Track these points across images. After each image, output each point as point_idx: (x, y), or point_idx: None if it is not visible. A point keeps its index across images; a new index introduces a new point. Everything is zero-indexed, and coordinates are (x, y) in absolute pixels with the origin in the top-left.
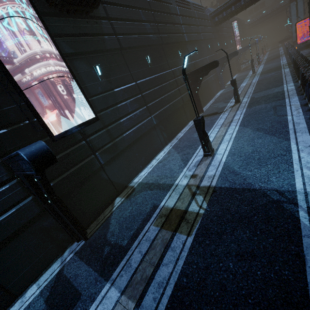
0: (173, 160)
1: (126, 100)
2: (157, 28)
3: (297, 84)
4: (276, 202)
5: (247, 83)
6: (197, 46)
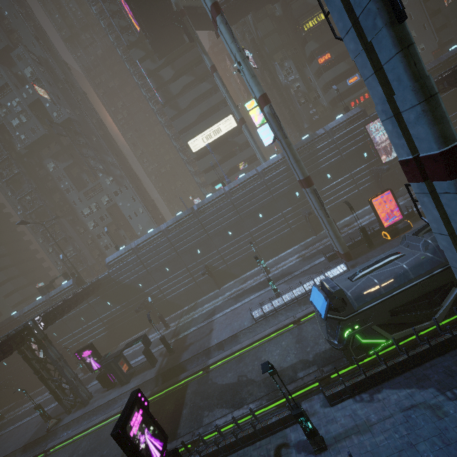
0: None
1: None
2: None
3: None
4: None
5: None
6: None
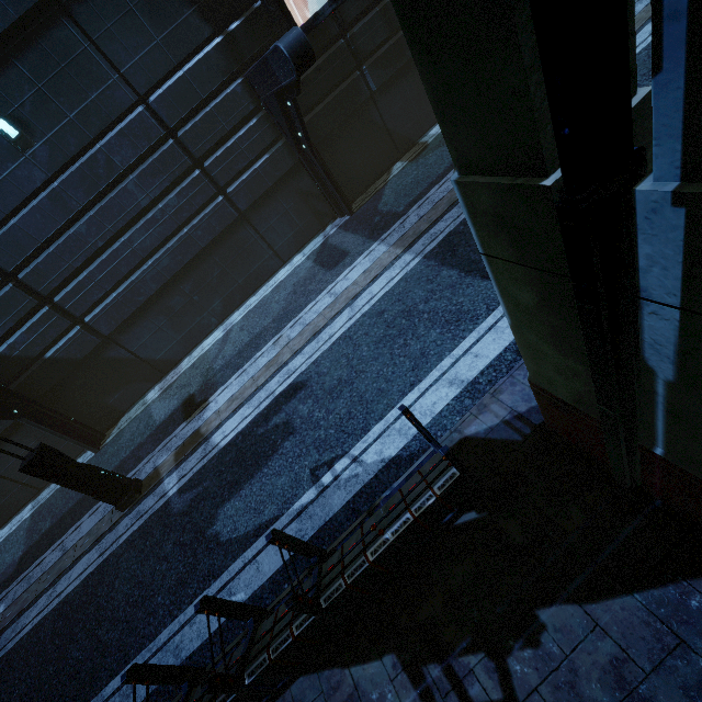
0: None
1: None
2: None
3: None
4: None
5: None
6: None
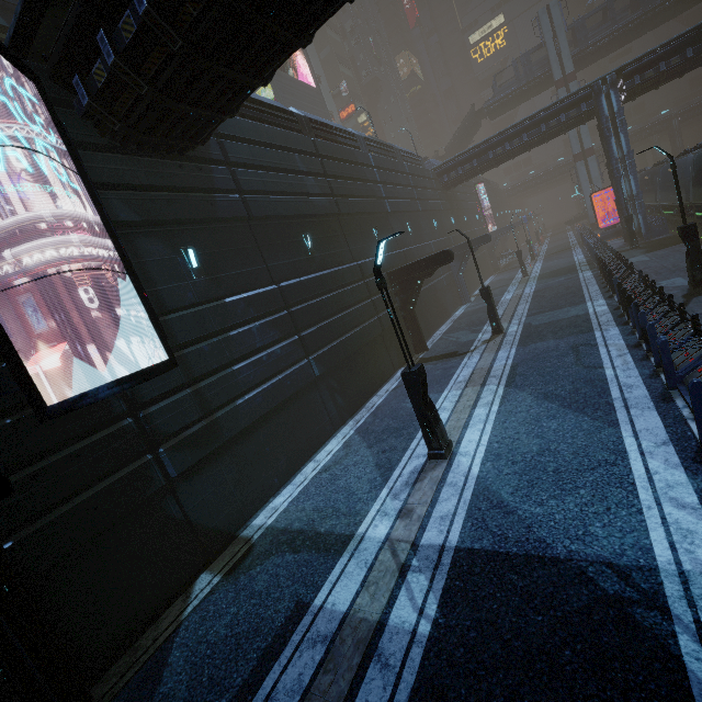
0: (356, 464)
1: (251, 322)
2: (328, 187)
3: (612, 302)
4: (615, 603)
5: (514, 295)
6: (410, 222)
